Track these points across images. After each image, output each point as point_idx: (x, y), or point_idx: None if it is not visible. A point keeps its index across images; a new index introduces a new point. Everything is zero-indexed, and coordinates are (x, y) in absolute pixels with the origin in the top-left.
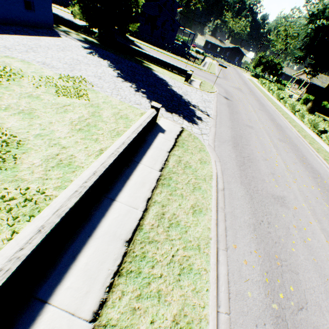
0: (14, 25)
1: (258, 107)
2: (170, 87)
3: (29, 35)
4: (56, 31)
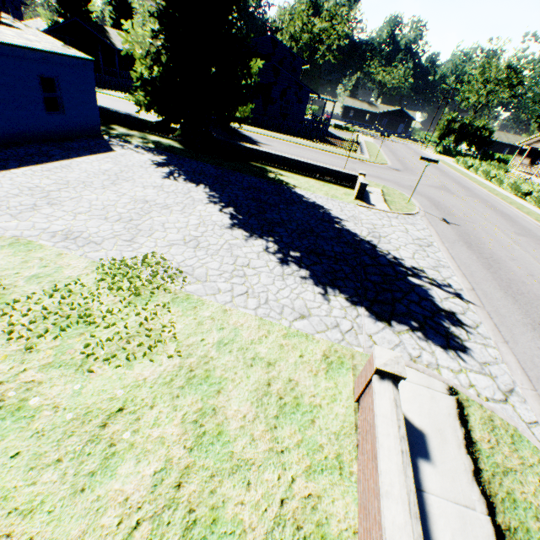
0: (24, 145)
1: (509, 228)
2: (339, 222)
3: (49, 161)
4: (106, 138)
